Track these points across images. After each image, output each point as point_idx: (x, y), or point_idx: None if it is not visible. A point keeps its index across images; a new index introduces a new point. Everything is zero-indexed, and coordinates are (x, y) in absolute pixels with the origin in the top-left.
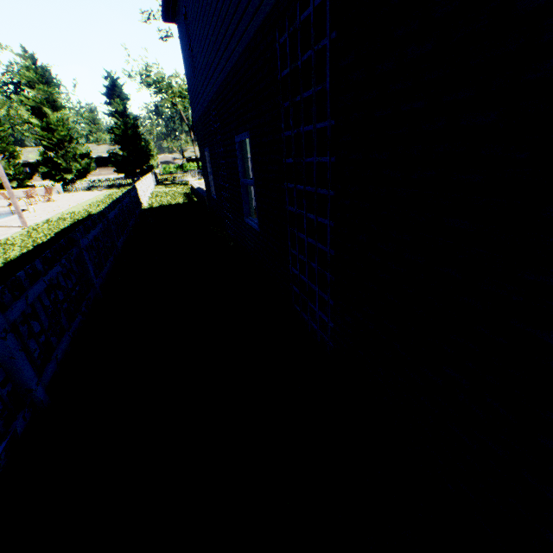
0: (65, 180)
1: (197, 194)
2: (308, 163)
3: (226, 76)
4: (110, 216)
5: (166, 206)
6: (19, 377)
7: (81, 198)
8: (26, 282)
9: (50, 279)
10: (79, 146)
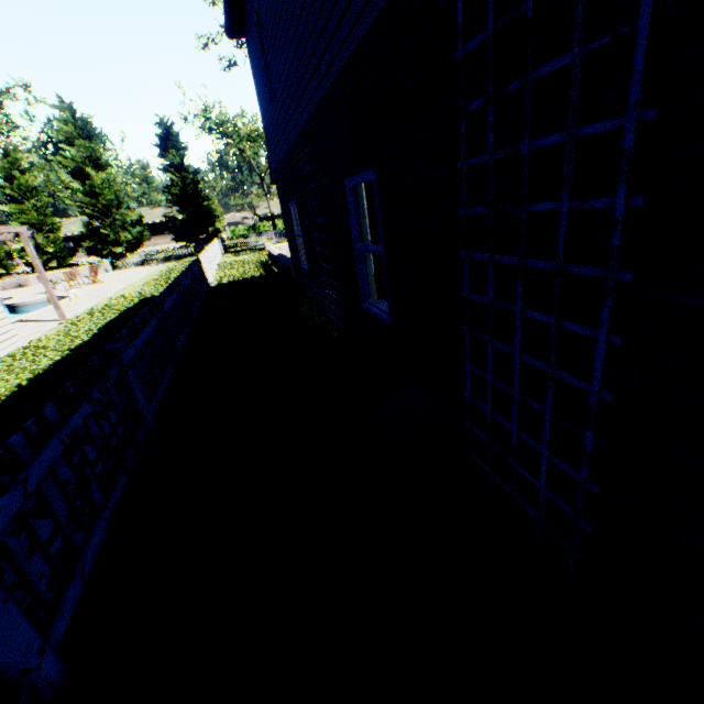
0: (114, 254)
1: (278, 263)
2: (536, 214)
3: (329, 88)
4: (166, 306)
5: (238, 281)
6: (4, 652)
7: (133, 276)
8: (26, 452)
9: (71, 432)
10: (130, 211)
